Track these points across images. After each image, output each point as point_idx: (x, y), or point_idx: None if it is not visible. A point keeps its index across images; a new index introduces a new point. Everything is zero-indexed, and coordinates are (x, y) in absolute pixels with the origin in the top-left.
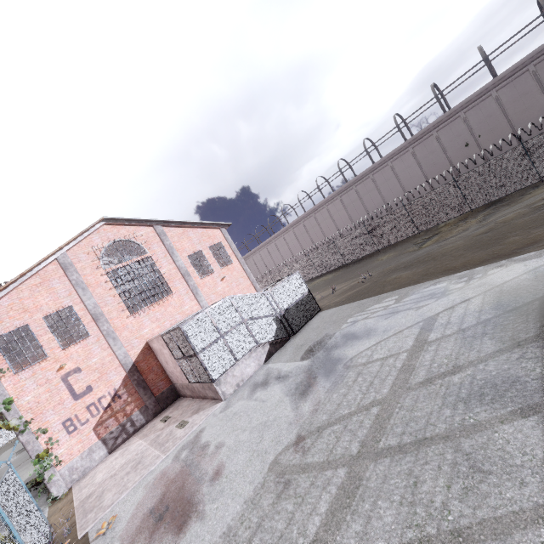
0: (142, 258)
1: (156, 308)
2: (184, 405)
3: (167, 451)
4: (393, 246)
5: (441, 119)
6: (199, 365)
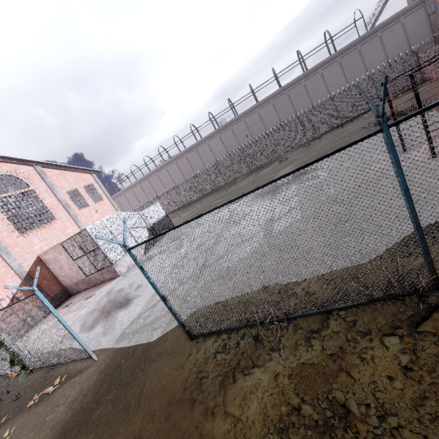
0: (26, 191)
1: (43, 231)
2: (82, 294)
3: (87, 306)
4: (212, 193)
5: (234, 119)
6: (100, 255)
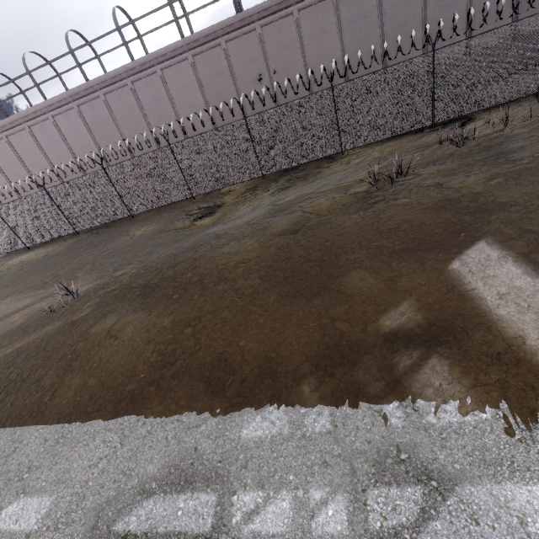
0: None
1: None
2: None
3: None
4: (160, 209)
5: (233, 22)
6: None
